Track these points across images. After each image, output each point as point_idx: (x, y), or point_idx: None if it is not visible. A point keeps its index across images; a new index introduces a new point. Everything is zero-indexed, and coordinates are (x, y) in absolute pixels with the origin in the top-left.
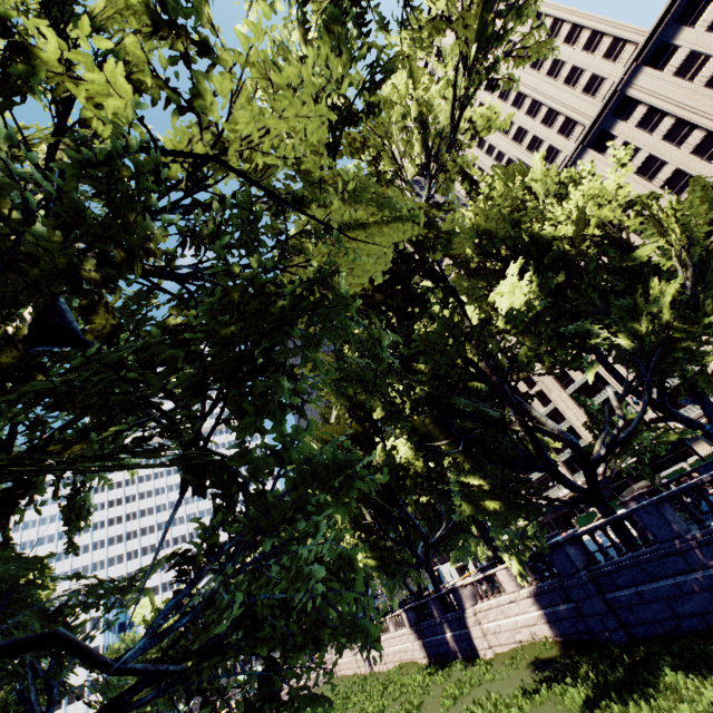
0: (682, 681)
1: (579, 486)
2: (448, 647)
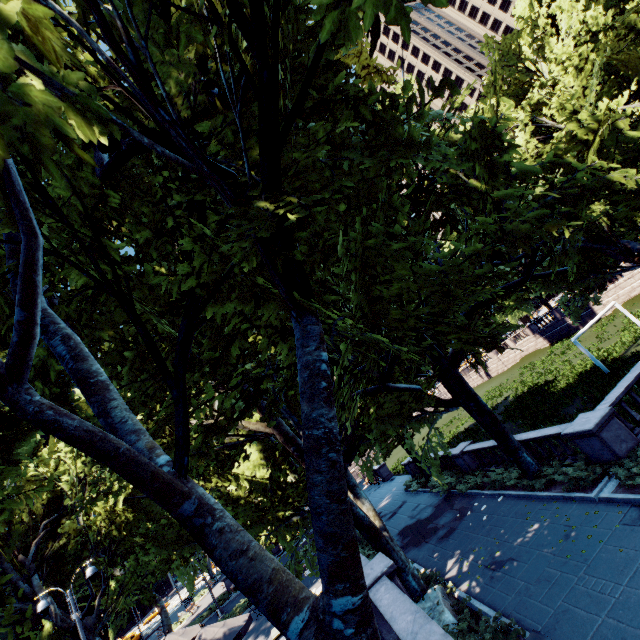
0: None
1: None
2: (570, 328)
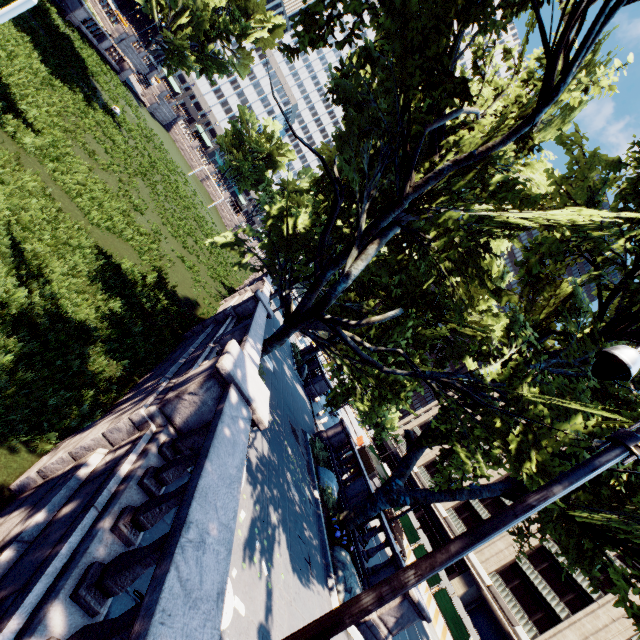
0: (100, 297)
1: (303, 309)
2: None
